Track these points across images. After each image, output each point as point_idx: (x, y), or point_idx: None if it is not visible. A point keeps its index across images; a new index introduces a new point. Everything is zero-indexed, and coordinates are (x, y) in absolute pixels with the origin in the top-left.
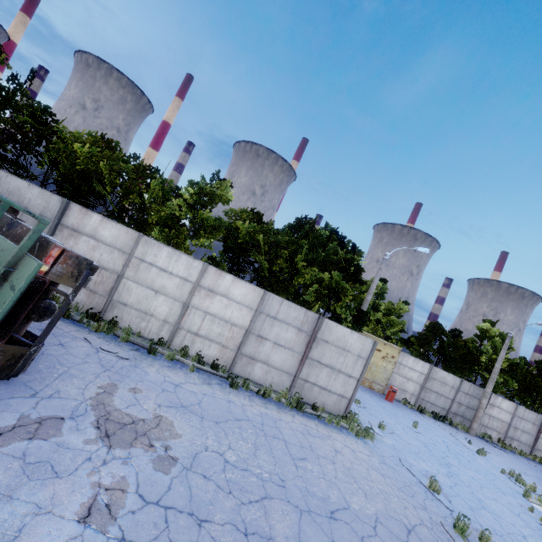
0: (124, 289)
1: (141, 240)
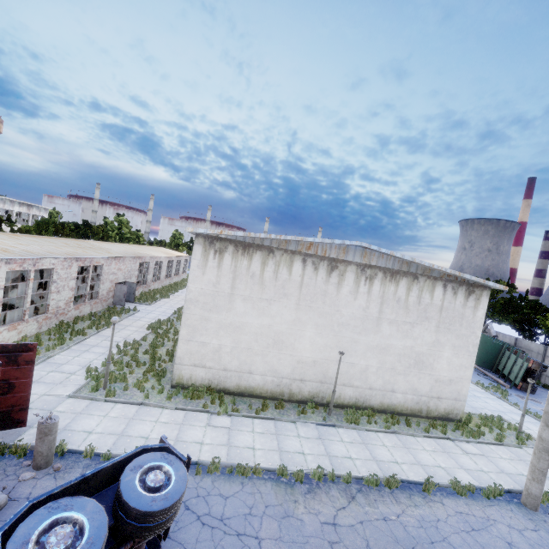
0: None
1: None
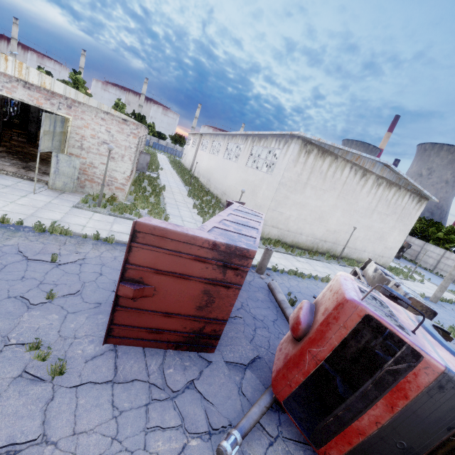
0: (420, 256)
1: (425, 244)
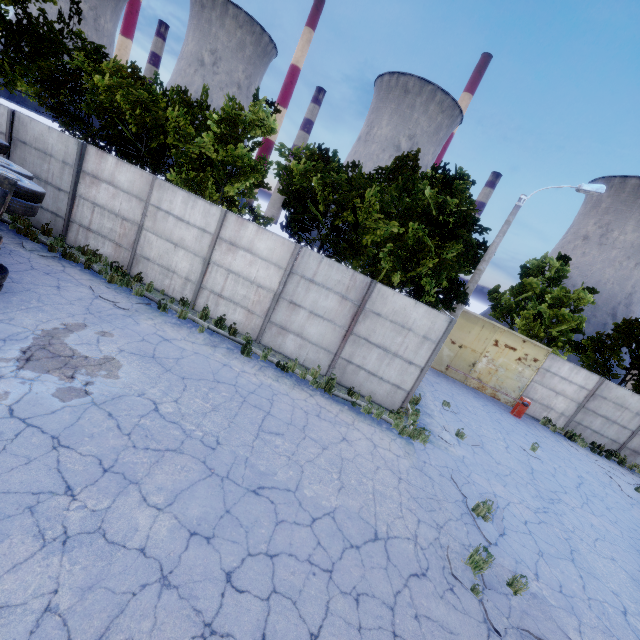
0: (145, 242)
1: (154, 183)
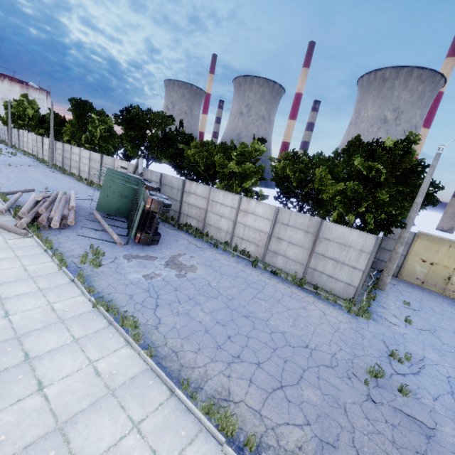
0: (208, 217)
1: (211, 190)
